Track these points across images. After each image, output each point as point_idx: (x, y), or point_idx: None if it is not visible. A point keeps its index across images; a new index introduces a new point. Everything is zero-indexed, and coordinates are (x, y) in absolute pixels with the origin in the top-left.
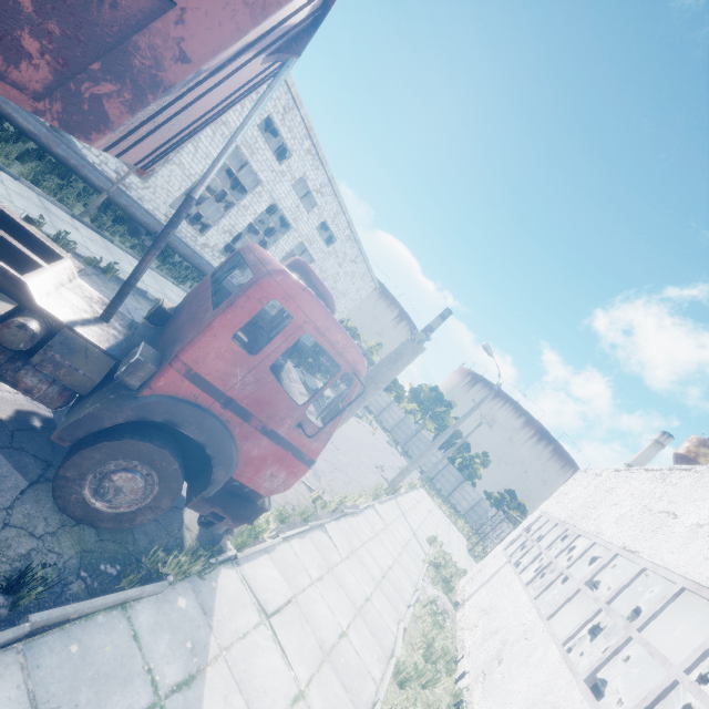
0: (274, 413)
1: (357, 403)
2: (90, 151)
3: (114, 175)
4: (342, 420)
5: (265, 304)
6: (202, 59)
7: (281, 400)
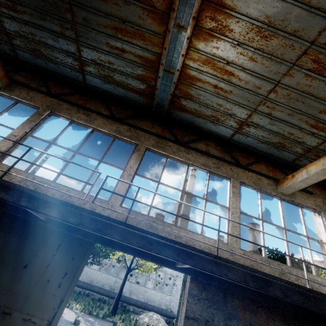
0: None
1: None
2: None
3: None
4: None
5: None
6: None
7: None
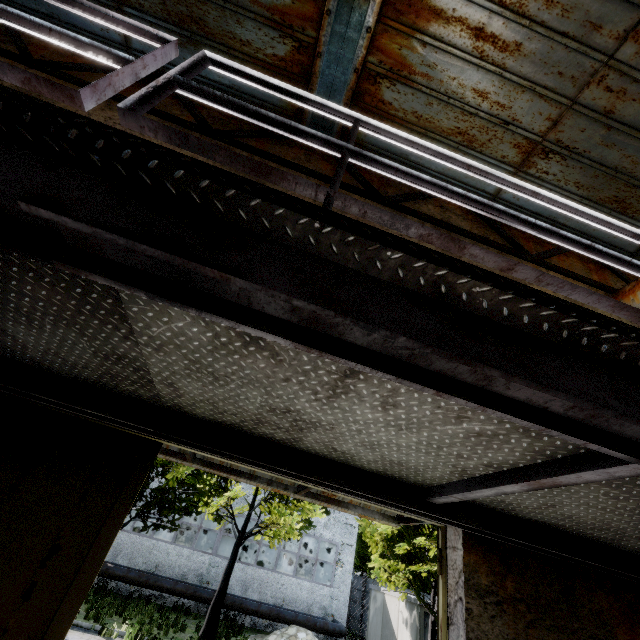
0: None
1: None
2: None
3: None
4: None
5: None
6: None
7: None
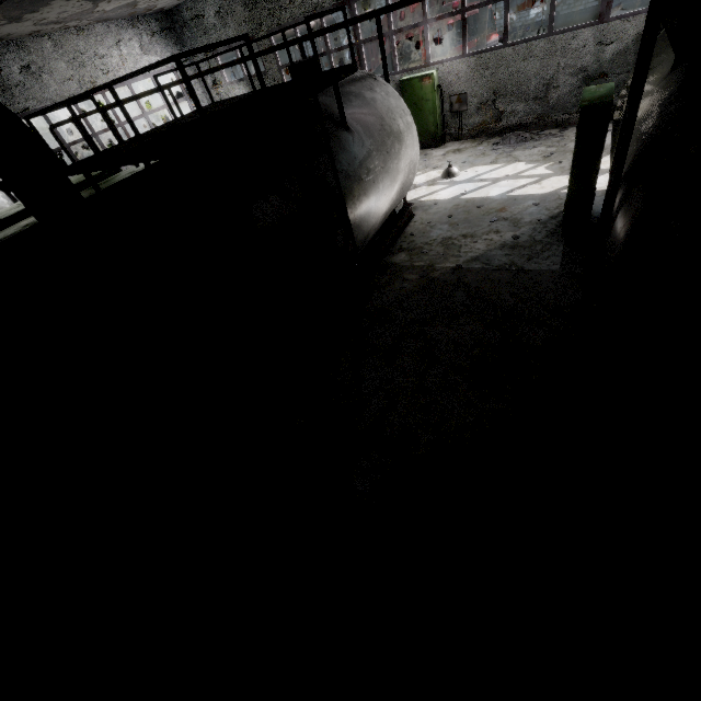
0: (436, 54)
1: (479, 24)
2: (575, 7)
3: (596, 4)
4: (479, 35)
5: (422, 34)
6: (397, 13)
7: (435, 50)
